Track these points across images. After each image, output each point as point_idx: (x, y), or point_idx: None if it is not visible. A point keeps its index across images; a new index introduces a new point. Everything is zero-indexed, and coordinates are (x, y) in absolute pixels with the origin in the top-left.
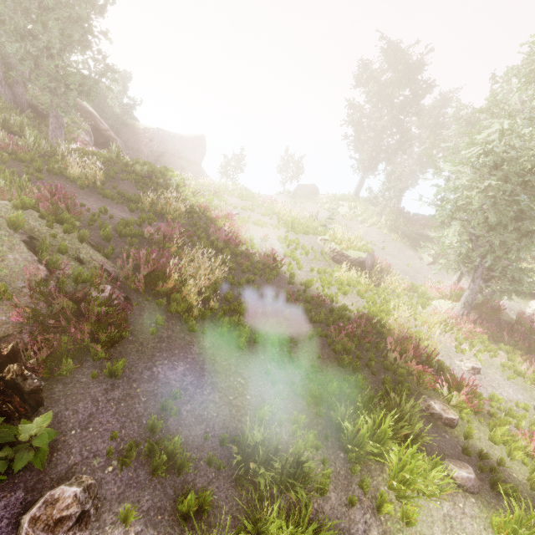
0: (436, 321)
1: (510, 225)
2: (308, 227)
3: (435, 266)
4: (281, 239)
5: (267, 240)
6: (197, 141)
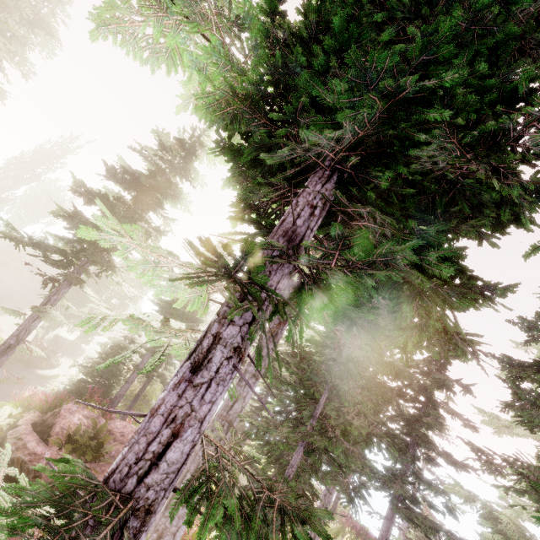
0: None
1: None
2: None
3: None
4: None
5: None
6: None
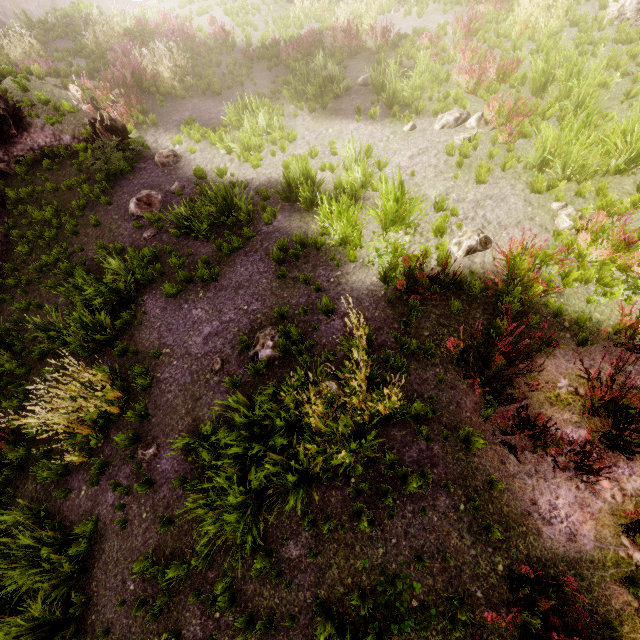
0: None
1: None
2: None
3: None
4: (228, 12)
5: (215, 21)
6: None
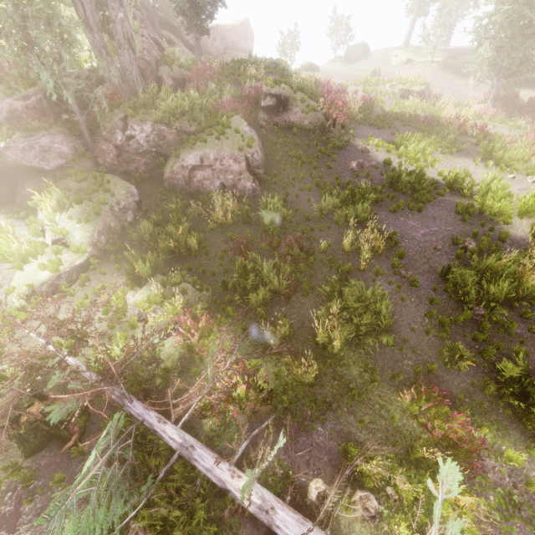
0: (472, 114)
1: (518, 33)
2: (378, 80)
3: (479, 88)
4: (365, 90)
5: (357, 93)
6: (245, 27)
